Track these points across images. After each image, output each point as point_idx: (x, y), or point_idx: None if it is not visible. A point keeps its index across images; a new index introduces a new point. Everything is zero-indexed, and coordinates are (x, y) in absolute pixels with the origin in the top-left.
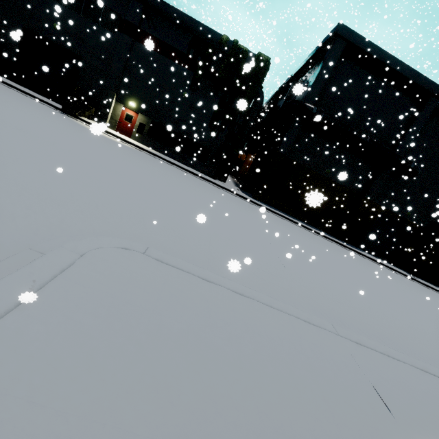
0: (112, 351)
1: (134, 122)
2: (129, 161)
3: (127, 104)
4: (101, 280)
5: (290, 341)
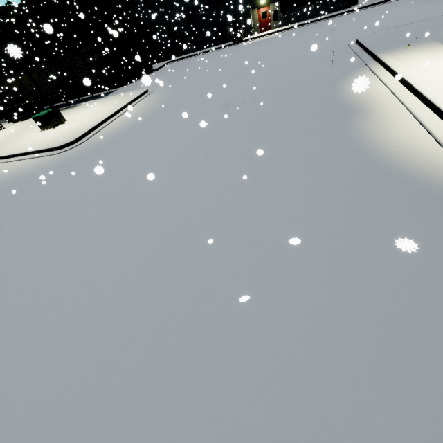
0: (389, 35)
1: (268, 15)
2: (303, 35)
3: (259, 6)
4: (373, 36)
5: (437, 19)
